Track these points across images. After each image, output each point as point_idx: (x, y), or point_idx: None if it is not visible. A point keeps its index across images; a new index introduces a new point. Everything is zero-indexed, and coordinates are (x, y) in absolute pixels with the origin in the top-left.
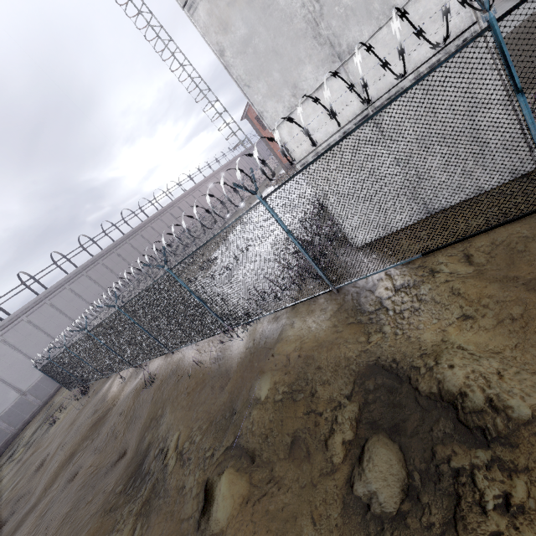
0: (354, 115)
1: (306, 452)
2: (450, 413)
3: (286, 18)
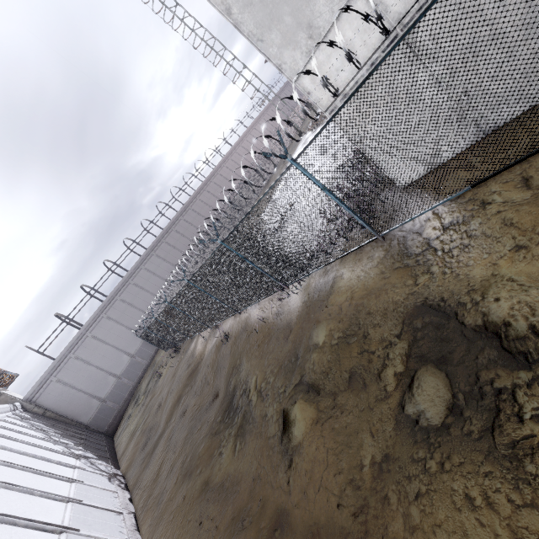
0: (381, 41)
1: (363, 384)
2: (494, 342)
3: None
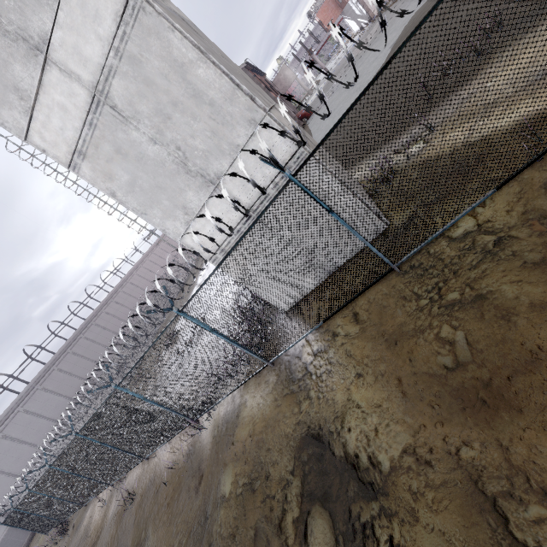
0: (241, 218)
1: (268, 541)
2: (353, 473)
3: (159, 163)
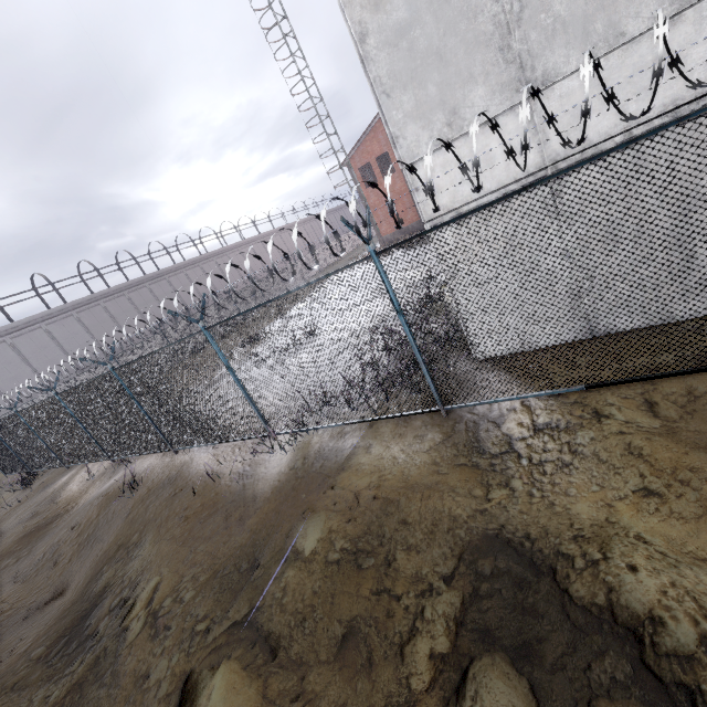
0: (525, 174)
1: (367, 659)
2: (629, 647)
3: (469, 11)
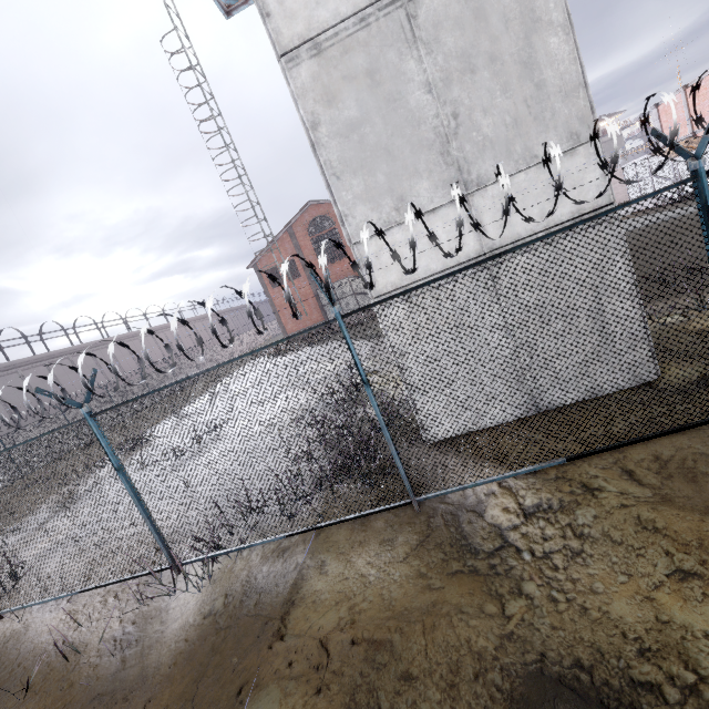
0: (467, 258)
1: None
2: None
3: (413, 120)
